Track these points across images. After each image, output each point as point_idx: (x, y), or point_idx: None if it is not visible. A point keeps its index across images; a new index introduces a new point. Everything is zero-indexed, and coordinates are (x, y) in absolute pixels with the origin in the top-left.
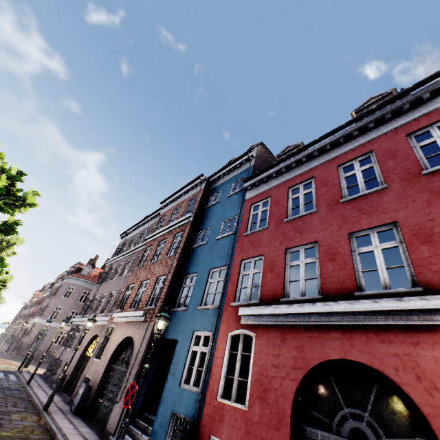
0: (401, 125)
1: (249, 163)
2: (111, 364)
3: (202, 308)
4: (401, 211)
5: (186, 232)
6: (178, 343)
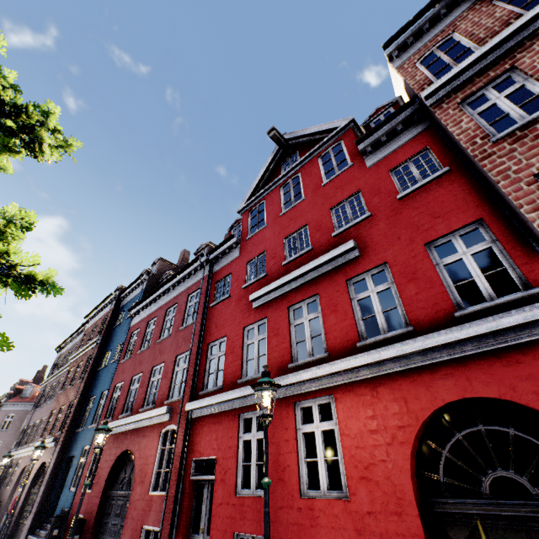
0: (189, 286)
1: (143, 286)
2: (32, 489)
3: (90, 427)
4: (168, 354)
5: (94, 355)
6: (74, 458)
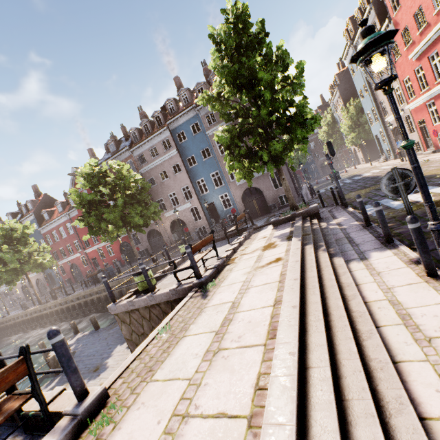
0: (64, 221)
1: (33, 217)
2: (38, 286)
3: None
4: (70, 242)
5: None
6: (52, 272)
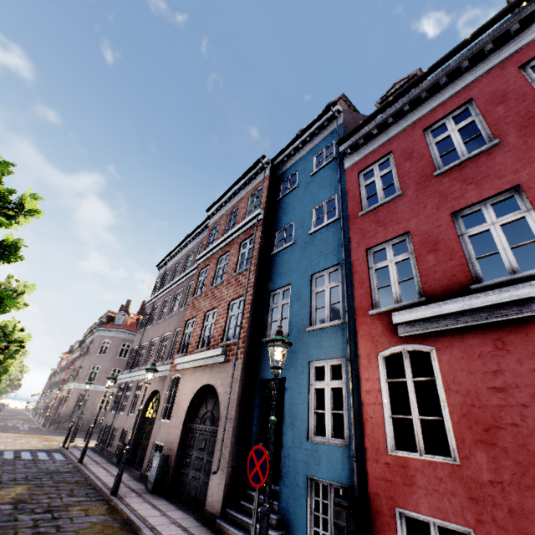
0: None
1: (334, 123)
2: (188, 424)
3: (315, 328)
4: None
5: (258, 235)
6: (287, 382)
